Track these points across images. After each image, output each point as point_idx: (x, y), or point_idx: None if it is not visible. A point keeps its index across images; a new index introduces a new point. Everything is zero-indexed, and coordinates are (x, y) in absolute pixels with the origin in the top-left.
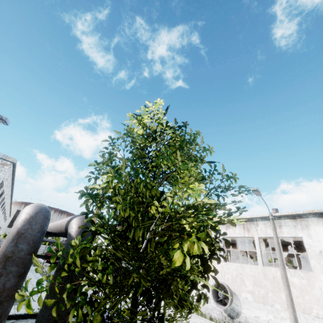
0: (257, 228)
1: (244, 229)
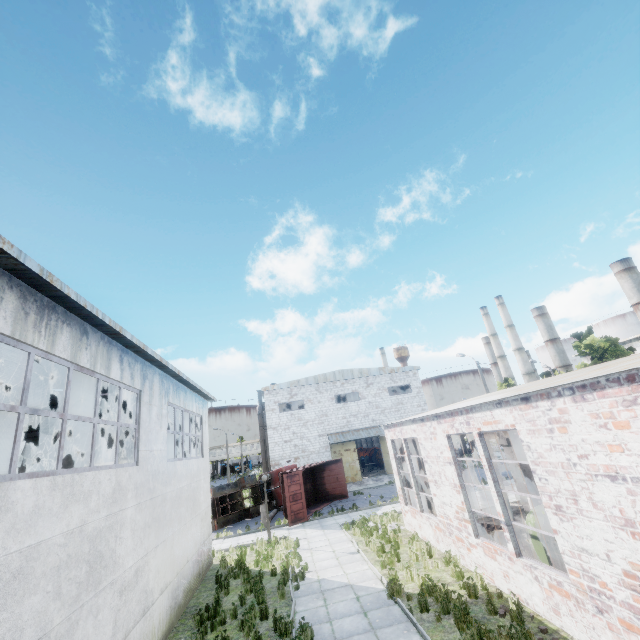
0: None
1: None
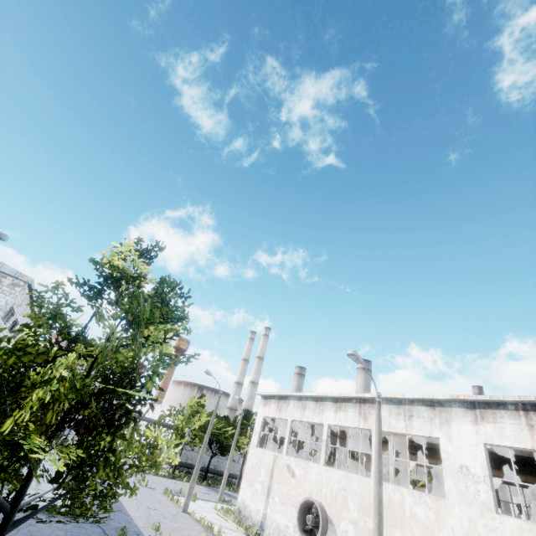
0: None
1: (359, 415)
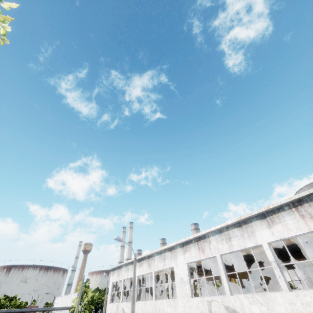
0: (154, 263)
1: (148, 265)
